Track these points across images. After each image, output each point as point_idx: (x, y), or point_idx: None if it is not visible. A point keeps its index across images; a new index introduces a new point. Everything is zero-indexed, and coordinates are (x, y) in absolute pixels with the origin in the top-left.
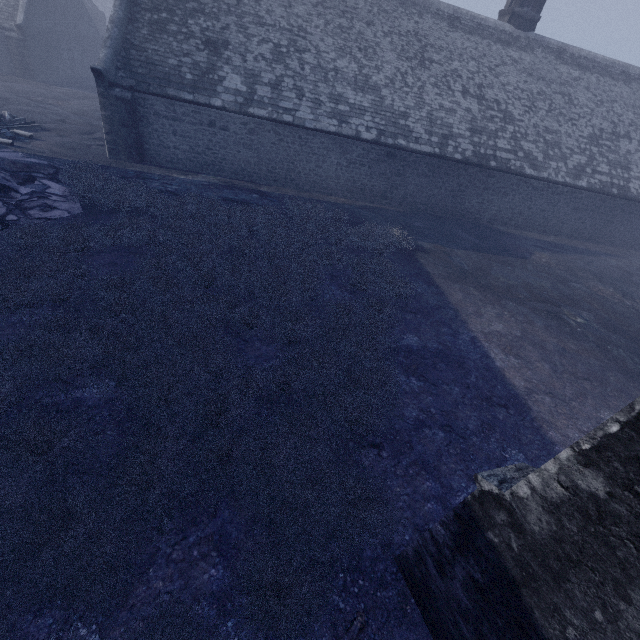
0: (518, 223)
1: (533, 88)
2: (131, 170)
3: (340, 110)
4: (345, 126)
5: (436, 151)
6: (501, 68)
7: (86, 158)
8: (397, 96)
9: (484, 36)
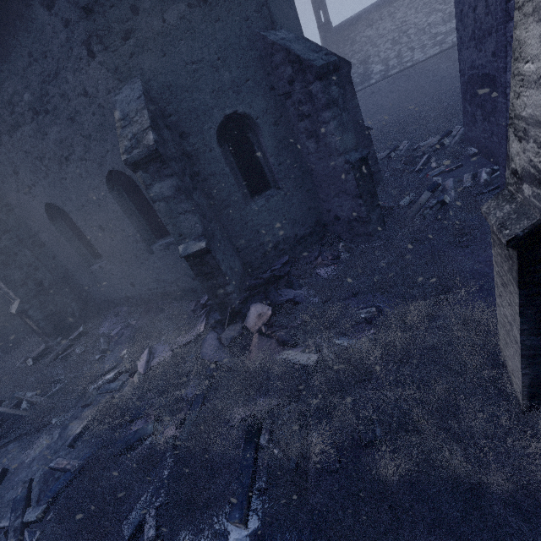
0: None
1: None
2: None
3: (438, 40)
4: (444, 45)
5: None
6: None
7: None
8: None
9: None
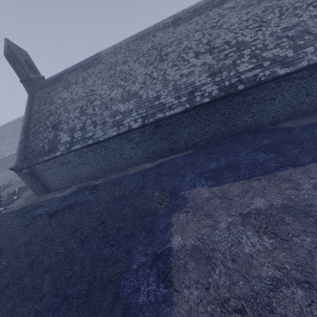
0: (305, 110)
1: (256, 11)
2: (38, 202)
3: (117, 119)
4: (121, 127)
5: (187, 106)
6: (221, 20)
7: (27, 202)
8: (149, 89)
9: (201, 13)
